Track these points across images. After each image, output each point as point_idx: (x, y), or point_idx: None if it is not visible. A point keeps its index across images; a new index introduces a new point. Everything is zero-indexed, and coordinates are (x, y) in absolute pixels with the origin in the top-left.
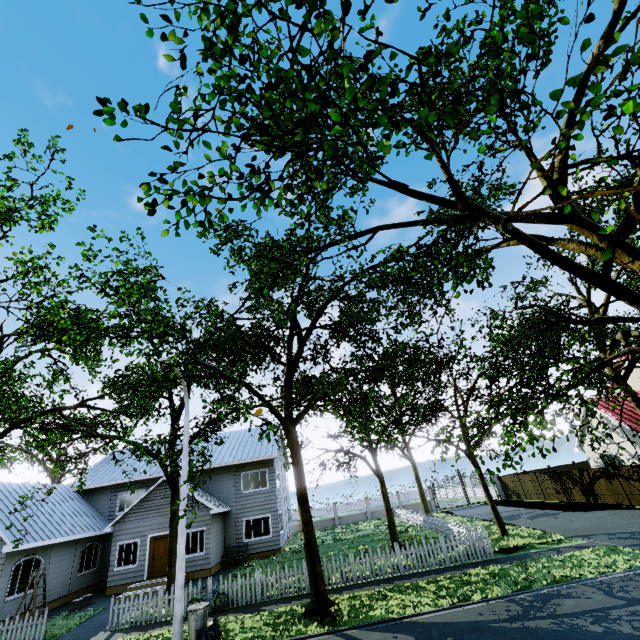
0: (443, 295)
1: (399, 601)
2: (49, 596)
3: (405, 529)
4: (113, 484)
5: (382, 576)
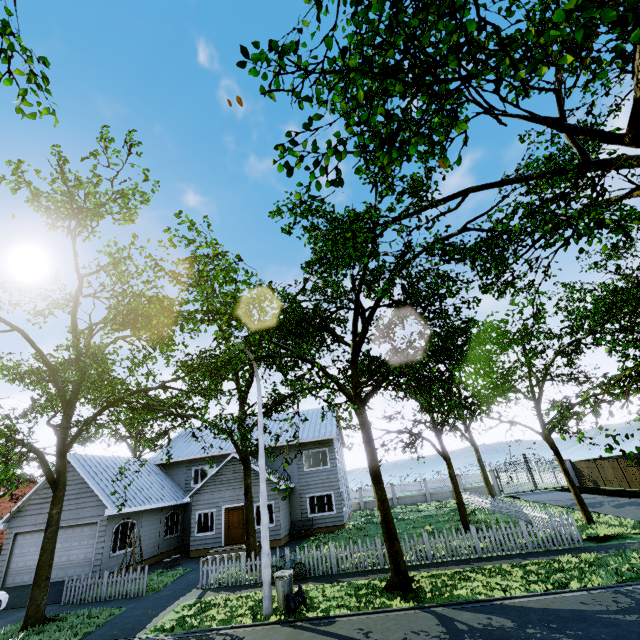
0: (582, 252)
1: (484, 583)
2: (143, 555)
3: (472, 512)
4: (187, 459)
5: (458, 557)
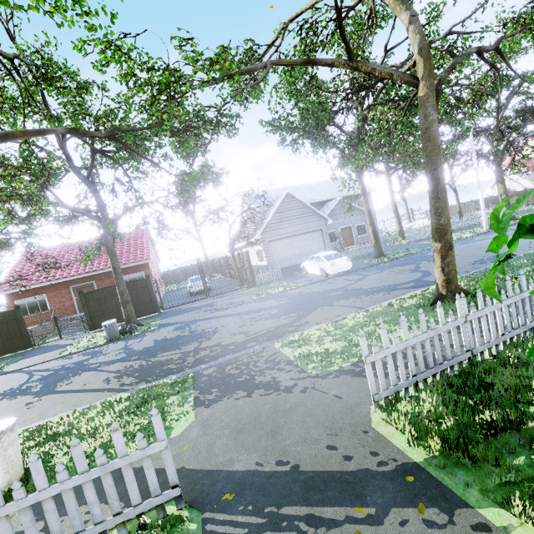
0: None
1: None
2: None
3: None
4: None
5: None
